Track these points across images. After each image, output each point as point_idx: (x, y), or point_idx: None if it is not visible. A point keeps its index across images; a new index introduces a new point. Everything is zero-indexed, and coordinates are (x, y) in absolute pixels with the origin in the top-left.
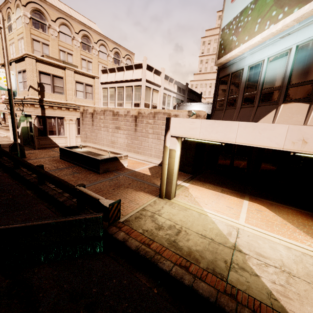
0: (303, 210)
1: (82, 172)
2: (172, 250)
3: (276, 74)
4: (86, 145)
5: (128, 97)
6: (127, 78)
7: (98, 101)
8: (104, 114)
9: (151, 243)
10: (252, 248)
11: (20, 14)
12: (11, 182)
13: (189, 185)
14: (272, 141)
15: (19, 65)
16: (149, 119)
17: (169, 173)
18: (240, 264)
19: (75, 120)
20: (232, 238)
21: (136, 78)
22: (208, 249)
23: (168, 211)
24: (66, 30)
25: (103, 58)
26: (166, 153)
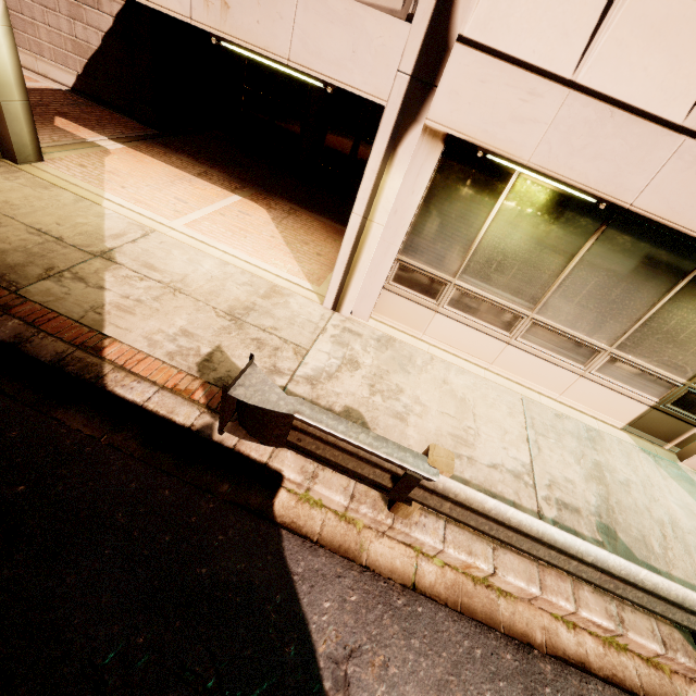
0: (340, 225)
1: None
2: None
3: None
4: None
5: None
6: None
7: None
8: None
9: None
10: (145, 258)
11: None
12: None
13: (120, 149)
14: None
15: None
16: None
17: None
18: (83, 275)
19: None
20: (114, 242)
21: None
22: (27, 250)
23: None
24: None
25: None
26: None
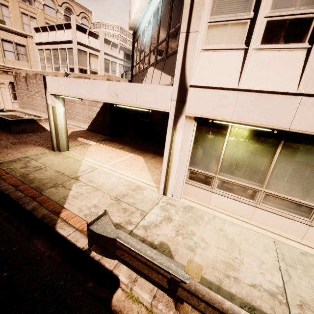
0: None
1: None
2: (18, 178)
3: (148, 39)
4: (14, 110)
5: (63, 60)
6: (59, 40)
7: (36, 64)
8: (36, 78)
9: (5, 175)
10: (90, 178)
11: None
12: None
13: (95, 144)
14: (102, 95)
15: None
16: None
17: (56, 128)
18: (66, 185)
19: (8, 83)
20: (81, 173)
21: (67, 39)
22: (51, 178)
23: (49, 158)
24: None
25: (51, 14)
26: (49, 110)
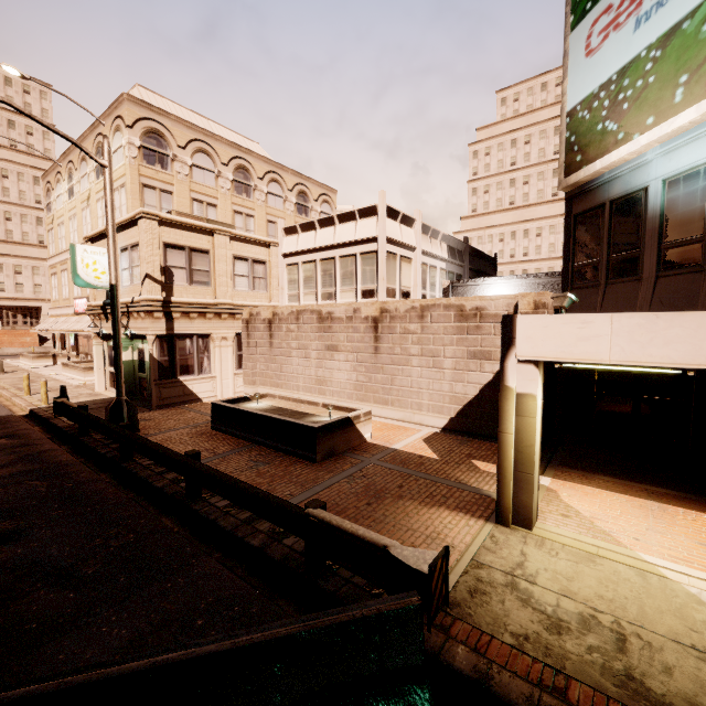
0: None
1: (275, 460)
2: None
3: None
4: (266, 394)
5: (348, 278)
6: (343, 240)
7: (278, 293)
8: (299, 320)
9: (565, 684)
10: None
11: (122, 142)
12: (121, 496)
13: (552, 482)
14: None
15: (125, 235)
16: (409, 322)
17: (522, 456)
18: None
19: (233, 337)
20: None
21: (364, 237)
22: None
23: (545, 565)
24: (205, 160)
25: (276, 206)
26: (509, 405)
